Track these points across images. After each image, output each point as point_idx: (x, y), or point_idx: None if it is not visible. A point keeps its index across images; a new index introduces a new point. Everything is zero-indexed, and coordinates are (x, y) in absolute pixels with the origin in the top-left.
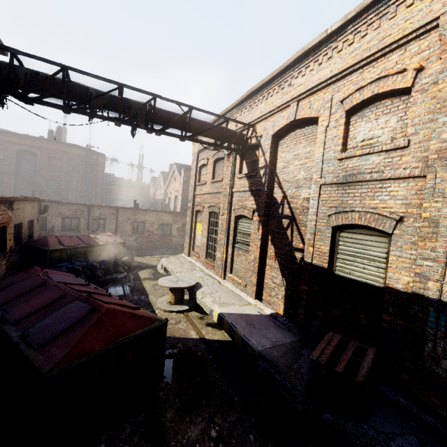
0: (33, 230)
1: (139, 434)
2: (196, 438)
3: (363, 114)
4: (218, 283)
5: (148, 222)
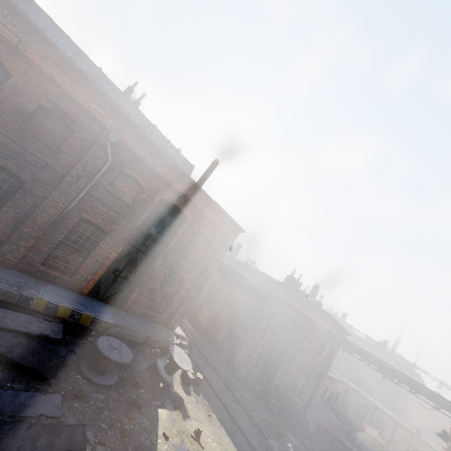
0: (337, 398)
1: None
2: None
3: None
4: None
5: None
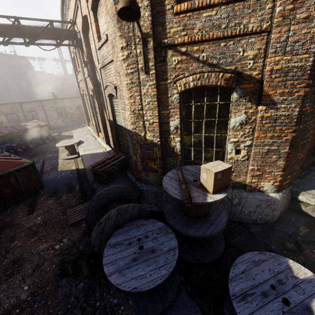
0: None
1: (26, 206)
2: (50, 203)
3: (98, 12)
4: (94, 140)
5: (67, 107)
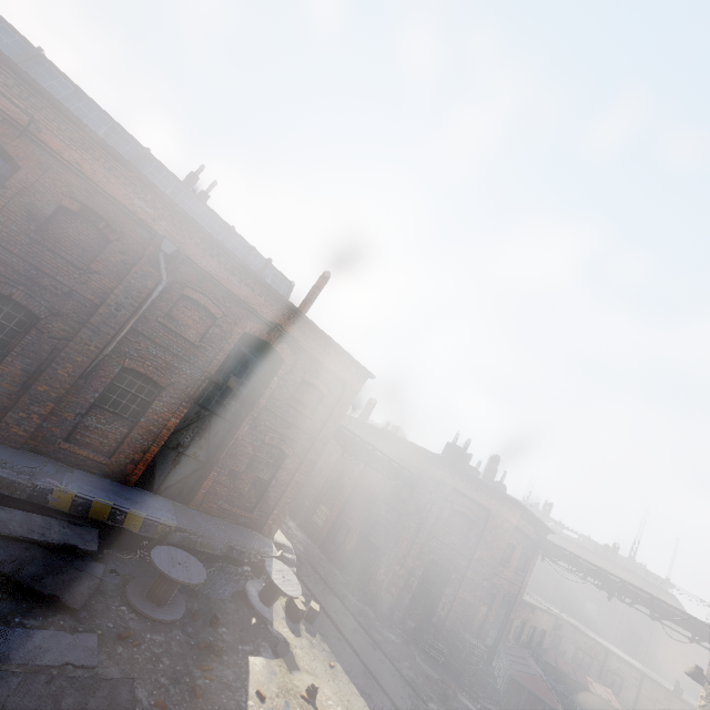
0: (543, 639)
1: None
2: None
3: None
4: None
5: None
